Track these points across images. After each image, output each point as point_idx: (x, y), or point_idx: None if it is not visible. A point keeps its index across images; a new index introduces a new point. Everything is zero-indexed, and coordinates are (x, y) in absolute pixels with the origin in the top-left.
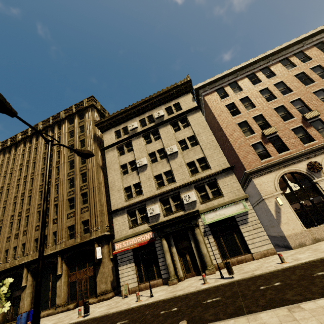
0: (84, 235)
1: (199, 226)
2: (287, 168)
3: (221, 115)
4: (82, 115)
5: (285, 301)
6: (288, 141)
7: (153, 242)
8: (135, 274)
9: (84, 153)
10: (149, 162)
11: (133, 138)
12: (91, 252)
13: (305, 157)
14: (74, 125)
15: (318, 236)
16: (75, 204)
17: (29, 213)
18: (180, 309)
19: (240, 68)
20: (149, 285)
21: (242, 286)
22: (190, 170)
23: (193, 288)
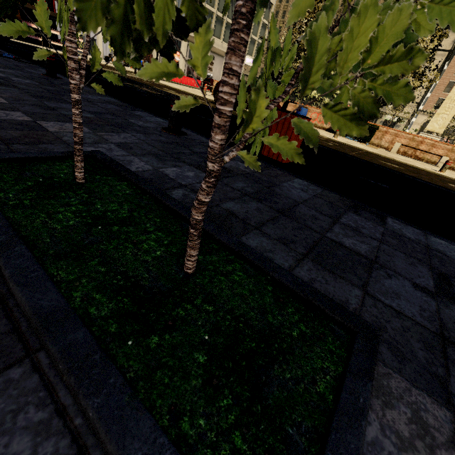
0: None
1: (381, 118)
2: None
3: (451, 69)
4: None
5: None
6: None
7: None
8: None
9: None
10: None
11: None
12: None
13: None
14: None
15: None
16: None
17: None
18: None
19: None
20: None
21: None
22: None
23: None
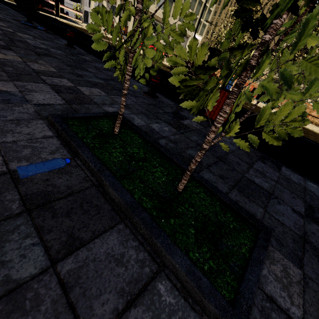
0: None
1: None
2: None
3: None
4: None
5: None
6: None
7: None
8: None
9: None
10: None
11: None
12: None
13: None
14: None
15: None
16: None
17: None
18: None
19: None
20: None
21: None
22: None
23: None
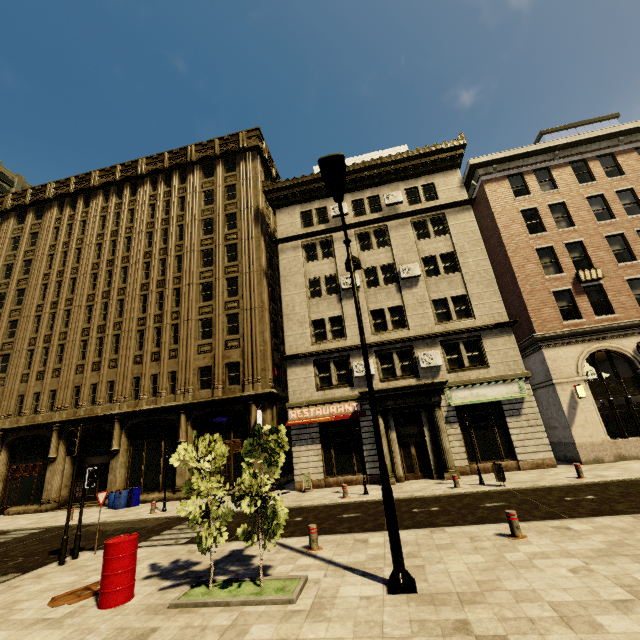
0: (231, 387)
1: (441, 406)
2: (603, 343)
3: (510, 227)
4: (233, 164)
5: (620, 512)
6: (617, 299)
7: (355, 418)
8: (321, 462)
9: (358, 263)
10: (363, 284)
11: (336, 234)
12: (240, 416)
13: (636, 331)
14: (214, 180)
15: (625, 453)
16: (213, 331)
17: (120, 331)
18: (446, 509)
19: (564, 145)
20: (363, 478)
21: (530, 495)
22: (435, 313)
23: (440, 491)
